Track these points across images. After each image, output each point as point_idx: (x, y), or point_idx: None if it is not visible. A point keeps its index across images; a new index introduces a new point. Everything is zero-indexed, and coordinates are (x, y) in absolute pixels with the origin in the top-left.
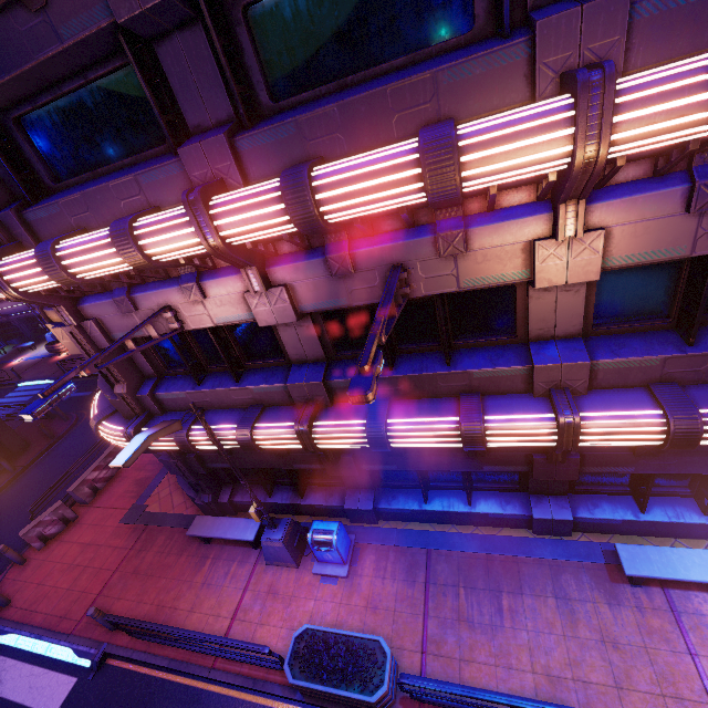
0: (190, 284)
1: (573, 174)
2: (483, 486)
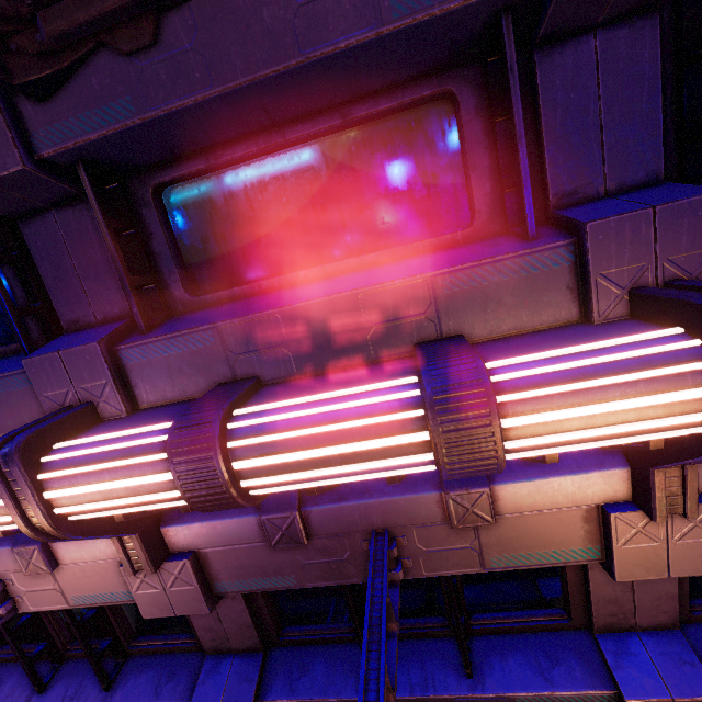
0: (30, 548)
1: None
2: None
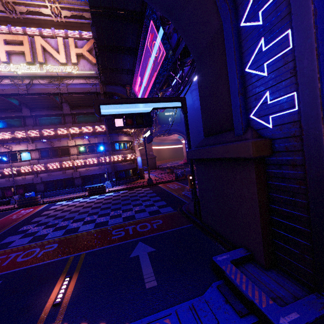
0: (18, 142)
1: (67, 133)
2: (68, 187)
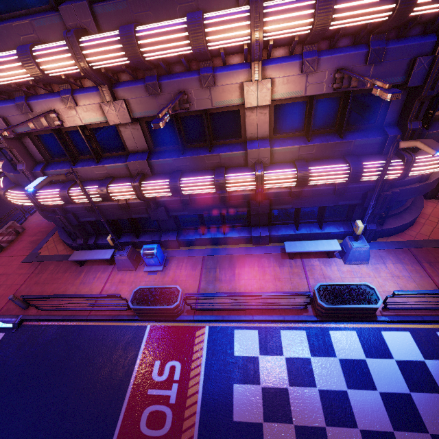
0: (67, 96)
1: (252, 44)
2: (231, 225)
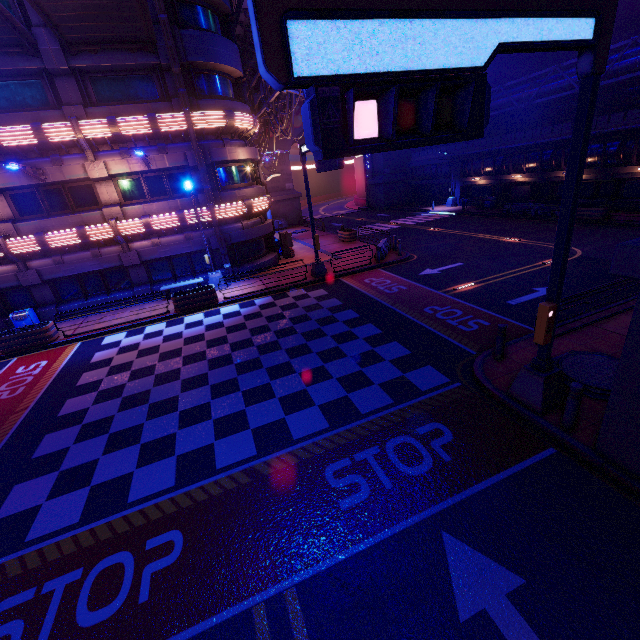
0: None
1: (78, 139)
2: (116, 289)
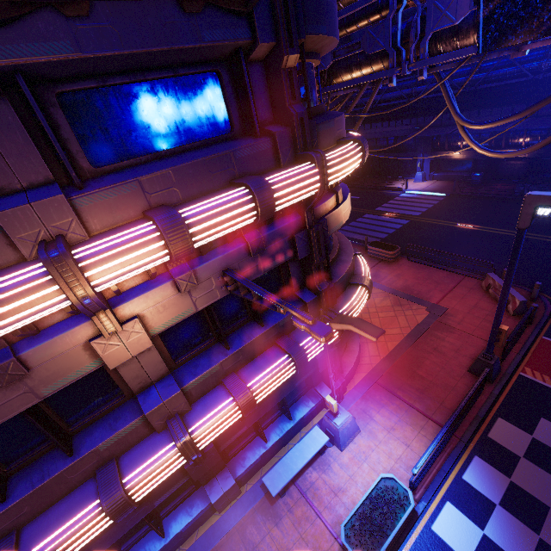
0: None
1: (79, 308)
2: (169, 508)
